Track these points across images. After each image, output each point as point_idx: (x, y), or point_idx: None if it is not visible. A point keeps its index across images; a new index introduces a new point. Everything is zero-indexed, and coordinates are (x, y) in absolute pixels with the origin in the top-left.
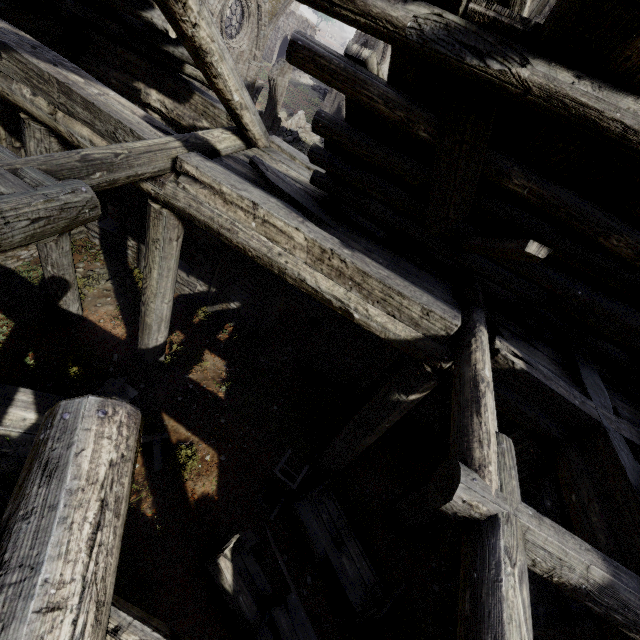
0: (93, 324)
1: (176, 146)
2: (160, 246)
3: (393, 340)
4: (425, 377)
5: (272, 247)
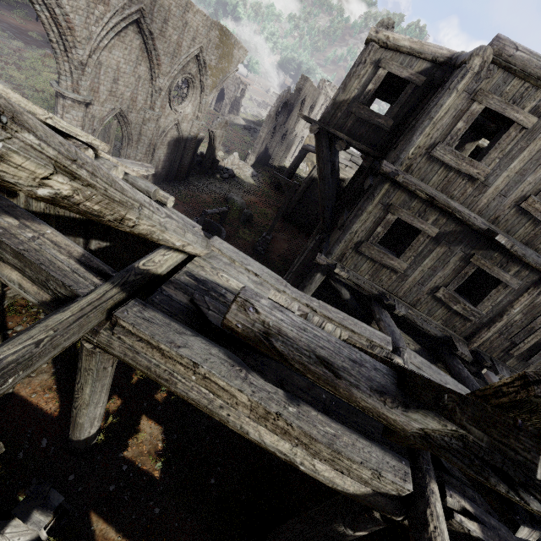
0: (24, 401)
1: (113, 294)
2: (93, 373)
3: (341, 490)
4: (374, 522)
5: (213, 399)
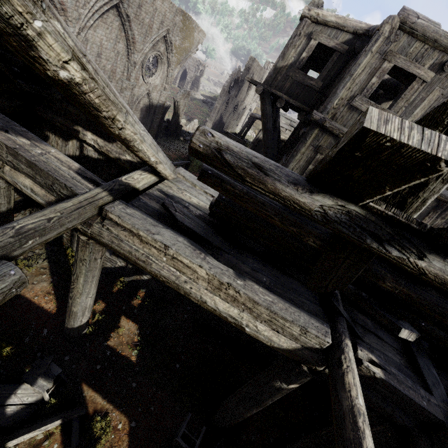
0: (28, 301)
1: (103, 196)
2: (86, 263)
3: (277, 347)
4: (302, 374)
5: (179, 276)
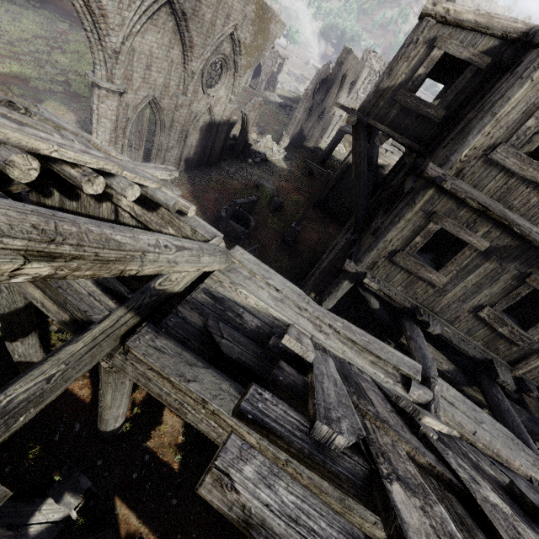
0: None
1: (127, 319)
2: (112, 386)
3: None
4: None
5: (222, 434)
